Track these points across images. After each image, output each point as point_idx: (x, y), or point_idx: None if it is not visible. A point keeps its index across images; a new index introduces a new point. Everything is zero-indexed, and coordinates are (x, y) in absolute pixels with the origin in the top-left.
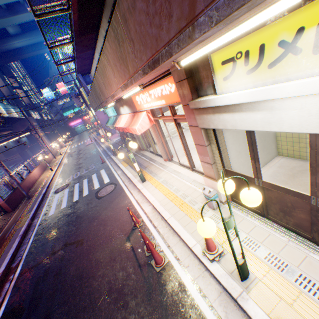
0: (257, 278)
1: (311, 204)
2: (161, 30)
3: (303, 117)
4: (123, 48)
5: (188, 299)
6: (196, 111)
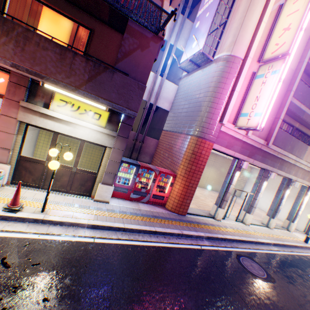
0: (50, 209)
1: (73, 171)
2: (59, 74)
3: (84, 134)
4: (0, 35)
5: (4, 239)
6: (23, 109)
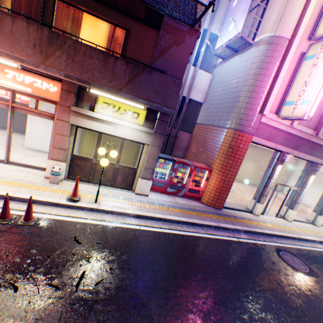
0: (101, 200)
1: (116, 167)
2: (103, 79)
3: (125, 133)
4: (55, 50)
5: (72, 223)
6: (74, 113)
